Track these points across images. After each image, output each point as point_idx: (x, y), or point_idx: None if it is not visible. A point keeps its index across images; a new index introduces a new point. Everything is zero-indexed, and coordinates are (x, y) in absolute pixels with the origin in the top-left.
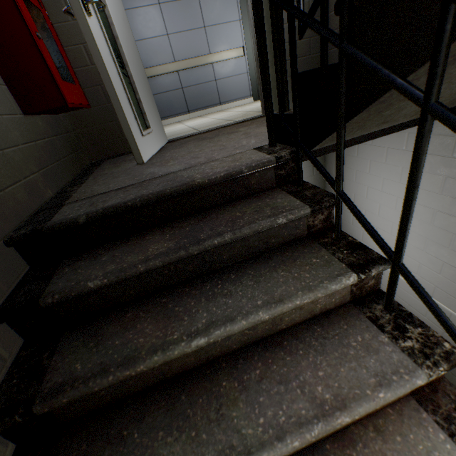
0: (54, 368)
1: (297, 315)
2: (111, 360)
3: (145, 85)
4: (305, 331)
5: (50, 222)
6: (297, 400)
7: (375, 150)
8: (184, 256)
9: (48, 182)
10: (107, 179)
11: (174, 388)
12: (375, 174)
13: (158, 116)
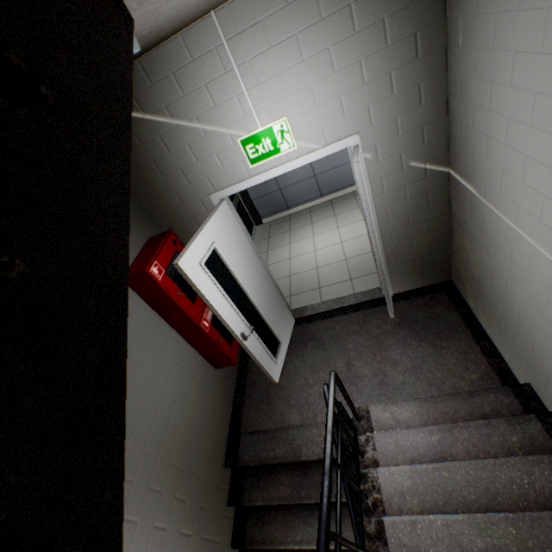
0: (249, 530)
1: None
2: (267, 538)
3: (277, 304)
4: (343, 551)
5: (239, 459)
6: None
7: None
8: (294, 503)
9: (229, 402)
10: (257, 400)
11: (289, 551)
12: None
13: (287, 312)
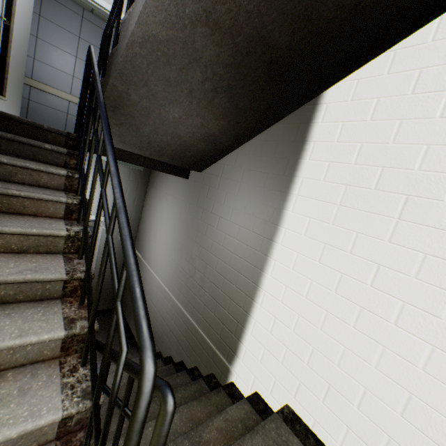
0: None
1: (28, 178)
2: None
3: (20, 77)
4: (28, 185)
5: None
6: None
7: (164, 194)
8: None
9: None
10: None
11: None
12: (162, 208)
13: (20, 100)
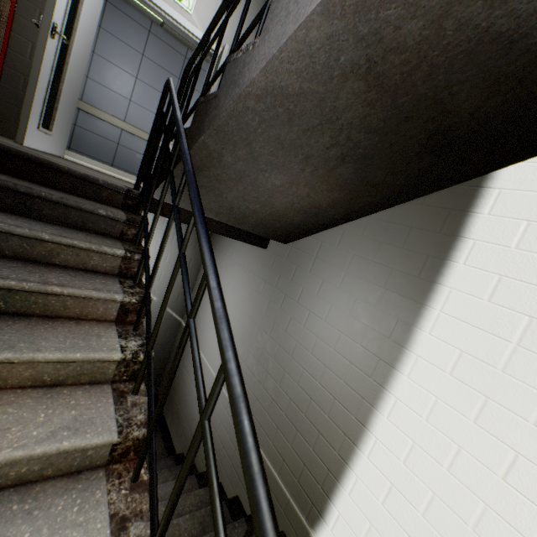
0: None
1: (73, 260)
2: None
3: (72, 106)
4: (72, 270)
5: None
6: (33, 277)
7: (230, 261)
8: (11, 187)
9: None
10: None
11: None
12: (225, 278)
13: (68, 133)
